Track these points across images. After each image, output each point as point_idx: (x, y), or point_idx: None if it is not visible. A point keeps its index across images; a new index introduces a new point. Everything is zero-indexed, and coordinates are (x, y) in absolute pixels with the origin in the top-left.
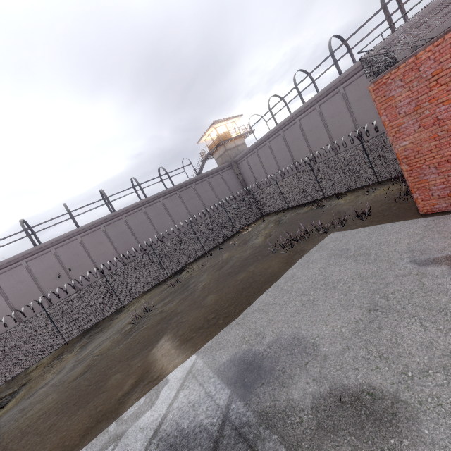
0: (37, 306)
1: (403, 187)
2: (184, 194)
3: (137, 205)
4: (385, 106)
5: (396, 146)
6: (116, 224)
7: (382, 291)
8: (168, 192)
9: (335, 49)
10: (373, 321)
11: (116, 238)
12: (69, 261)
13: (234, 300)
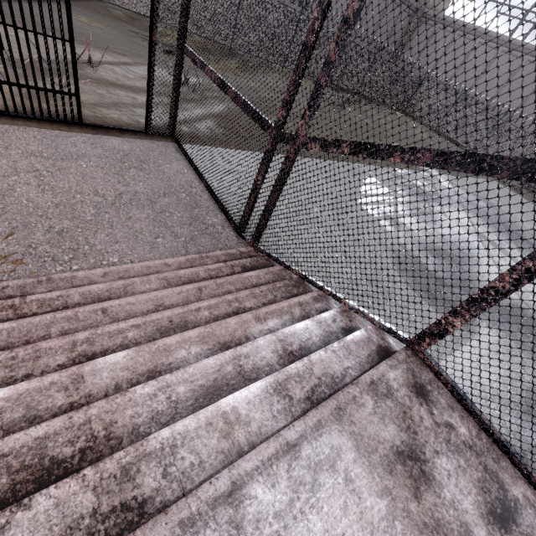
0: None
1: None
2: None
3: None
4: None
5: None
6: None
7: None
8: None
9: None
10: None
11: None
12: None
13: None
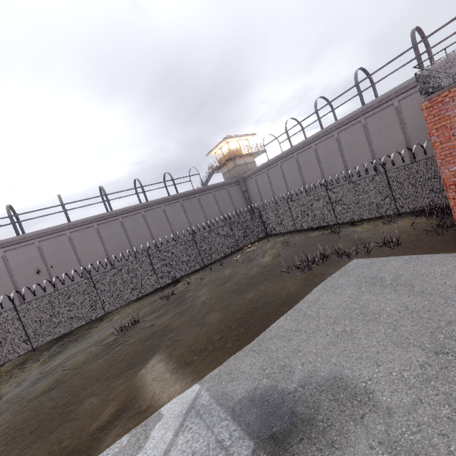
0: (7, 302)
1: (434, 219)
2: (187, 203)
3: (136, 207)
4: (438, 126)
5: (444, 170)
6: (111, 224)
7: (446, 330)
8: (171, 199)
9: (361, 80)
10: (446, 368)
11: (108, 239)
12: (52, 256)
13: (244, 321)
